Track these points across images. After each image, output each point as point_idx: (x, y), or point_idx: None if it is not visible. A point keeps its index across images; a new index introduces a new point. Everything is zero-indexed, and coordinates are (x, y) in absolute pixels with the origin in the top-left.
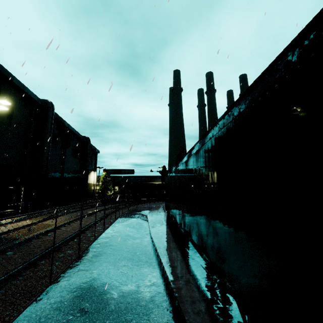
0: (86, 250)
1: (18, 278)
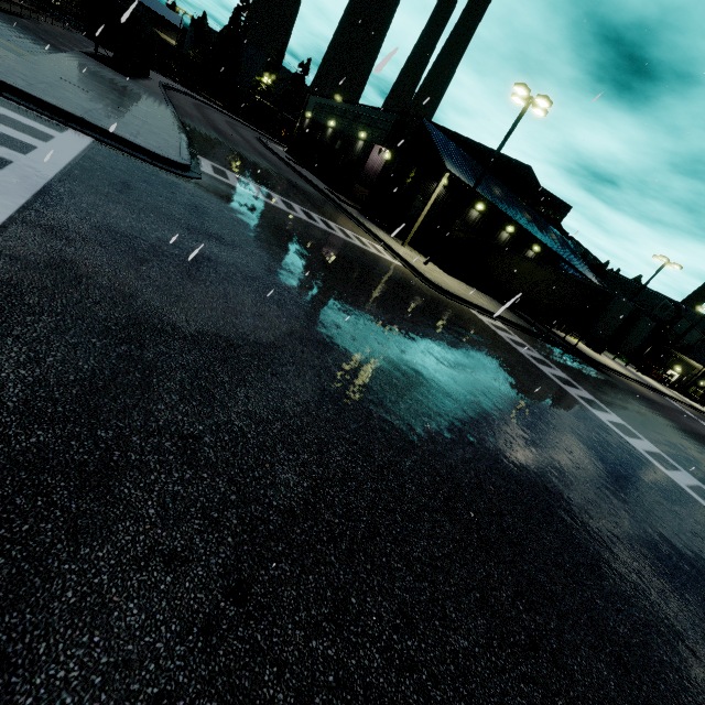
0: (41, 22)
1: (13, 5)
